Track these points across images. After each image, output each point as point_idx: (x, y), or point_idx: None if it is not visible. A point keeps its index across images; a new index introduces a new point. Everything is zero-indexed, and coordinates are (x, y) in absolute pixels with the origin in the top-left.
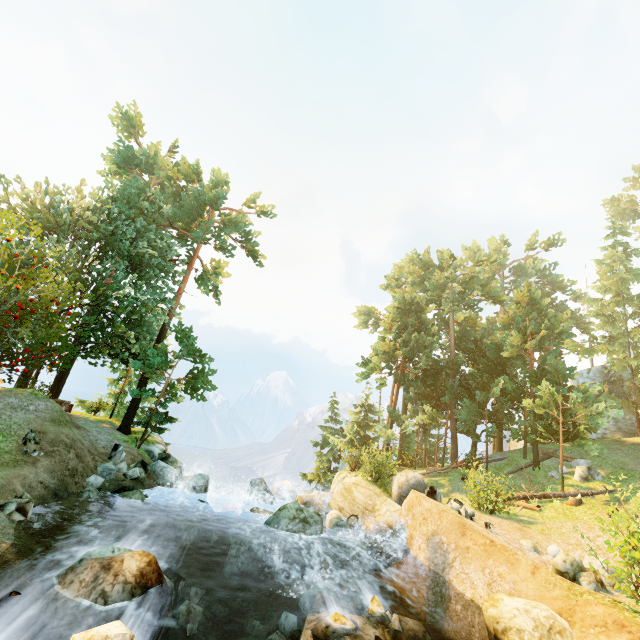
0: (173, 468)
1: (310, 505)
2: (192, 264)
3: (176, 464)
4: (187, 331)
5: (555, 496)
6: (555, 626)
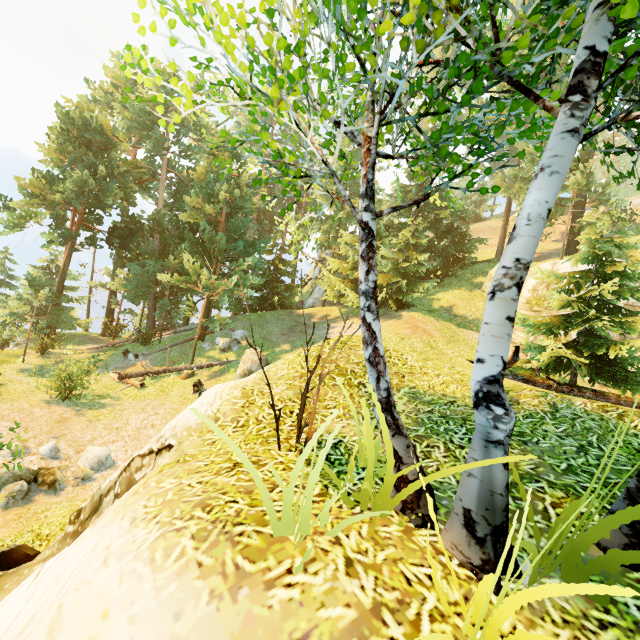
0: None
1: None
2: None
3: None
4: None
5: (176, 370)
6: None
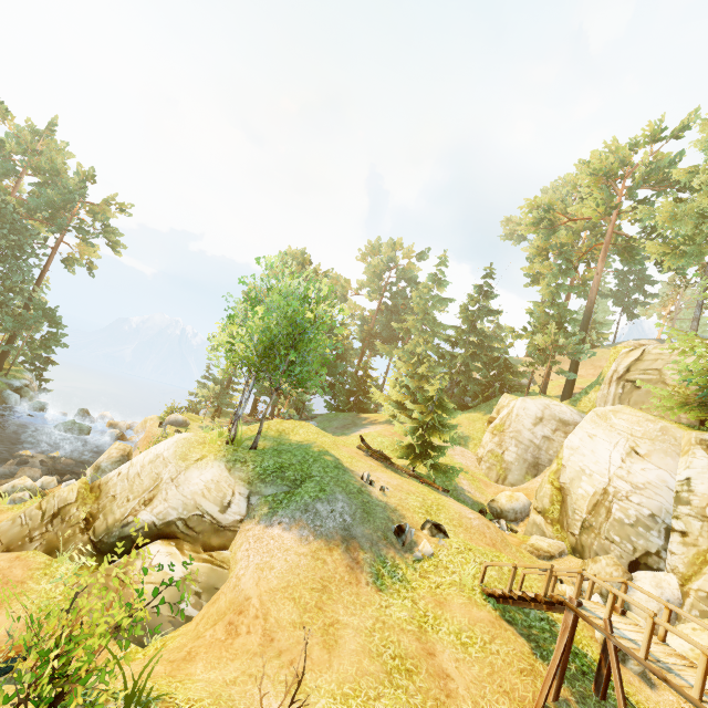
0: (17, 395)
1: (114, 427)
2: (56, 249)
3: (28, 394)
4: (44, 305)
5: None
6: None
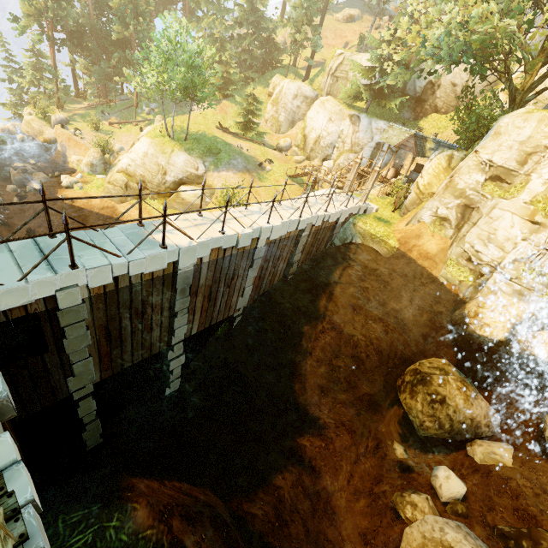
0: None
1: (8, 132)
2: None
3: None
4: None
5: (130, 122)
6: (81, 161)
